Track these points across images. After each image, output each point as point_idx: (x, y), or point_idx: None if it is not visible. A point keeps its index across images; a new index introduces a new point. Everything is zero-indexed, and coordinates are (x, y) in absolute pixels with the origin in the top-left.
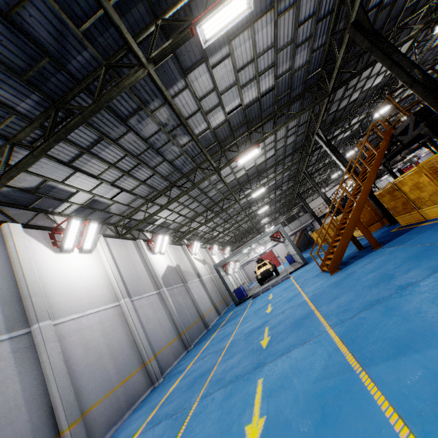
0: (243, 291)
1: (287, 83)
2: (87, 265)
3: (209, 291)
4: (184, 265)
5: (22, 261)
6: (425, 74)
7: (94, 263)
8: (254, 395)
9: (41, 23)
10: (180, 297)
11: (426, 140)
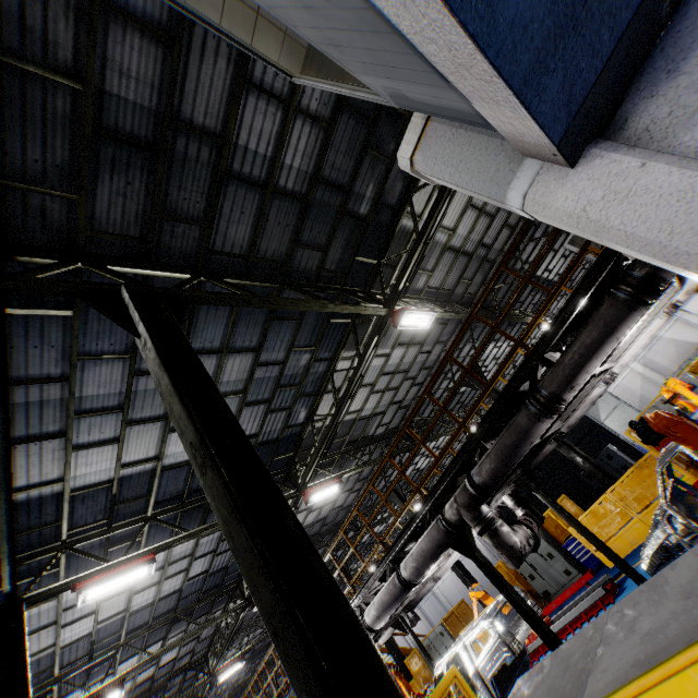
0: None
1: None
2: None
3: None
4: None
5: None
6: None
7: None
8: None
9: None
10: None
11: None
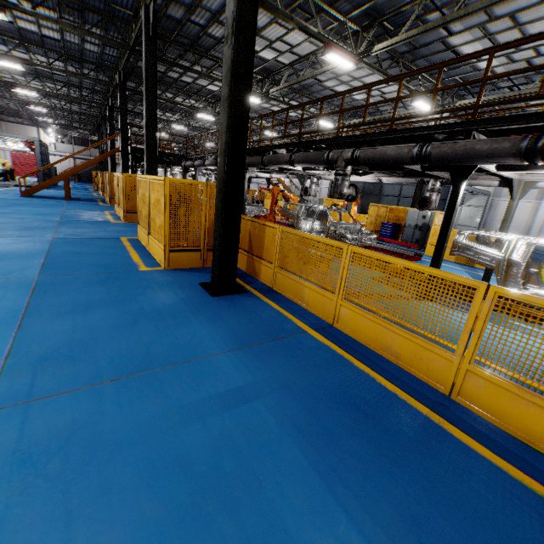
0: None
1: (77, 49)
2: None
3: None
4: None
5: None
6: (127, 134)
7: None
8: None
9: None
10: None
11: (165, 167)
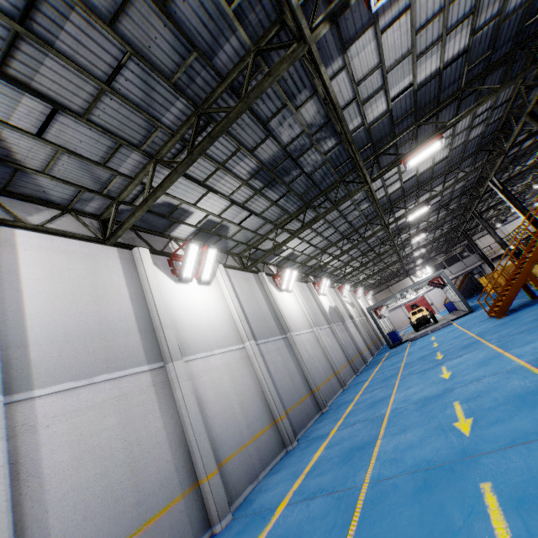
0: (398, 336)
1: (460, 150)
2: (292, 301)
3: (361, 333)
4: (339, 306)
5: (273, 296)
6: None
7: (294, 300)
8: (441, 370)
9: (320, 173)
10: (342, 333)
11: None
